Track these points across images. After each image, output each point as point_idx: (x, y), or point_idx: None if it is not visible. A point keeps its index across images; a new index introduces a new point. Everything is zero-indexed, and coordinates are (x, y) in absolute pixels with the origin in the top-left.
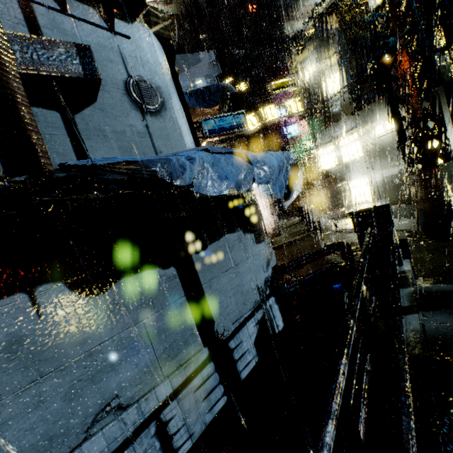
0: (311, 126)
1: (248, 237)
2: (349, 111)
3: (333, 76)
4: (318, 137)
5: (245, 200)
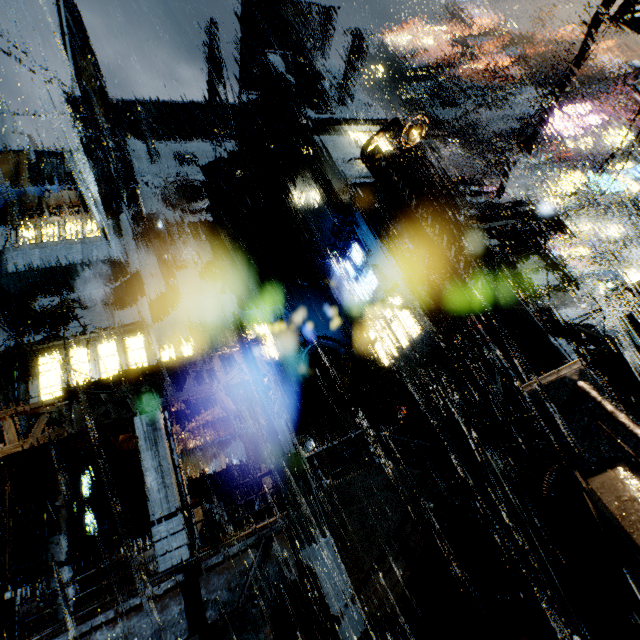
0: (604, 261)
1: (614, 303)
2: (637, 243)
3: (611, 226)
4: (614, 267)
5: (606, 291)
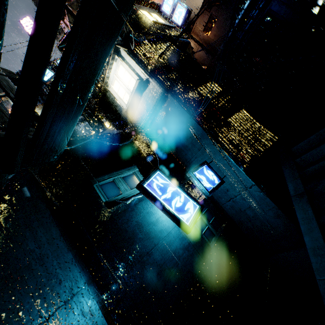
0: None
1: None
2: None
3: None
4: None
5: None
